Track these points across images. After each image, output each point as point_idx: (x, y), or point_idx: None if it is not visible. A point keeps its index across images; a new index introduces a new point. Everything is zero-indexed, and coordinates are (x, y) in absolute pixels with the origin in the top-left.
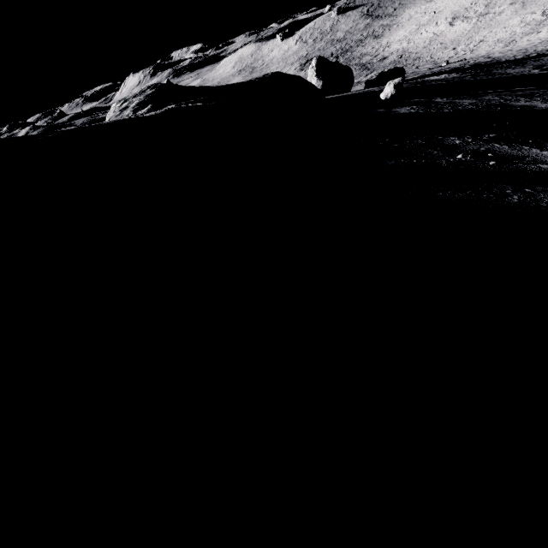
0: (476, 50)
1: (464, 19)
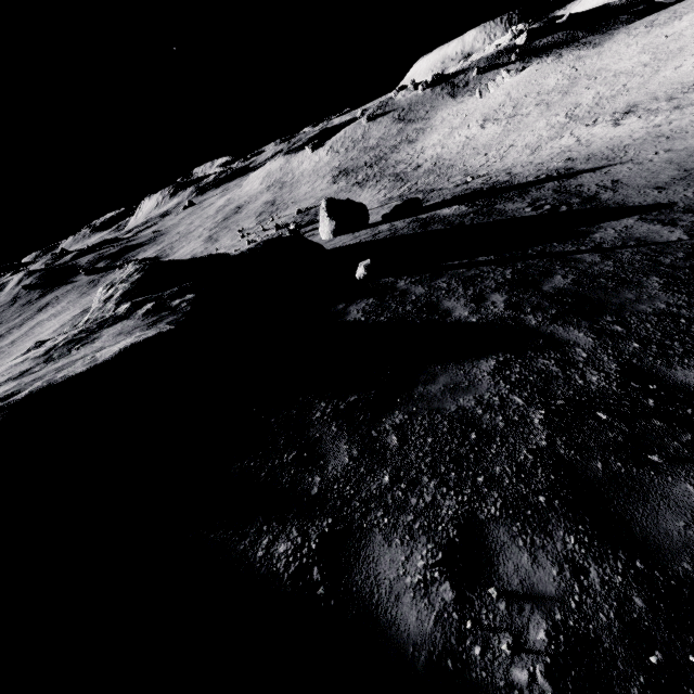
0: (505, 158)
1: (494, 121)
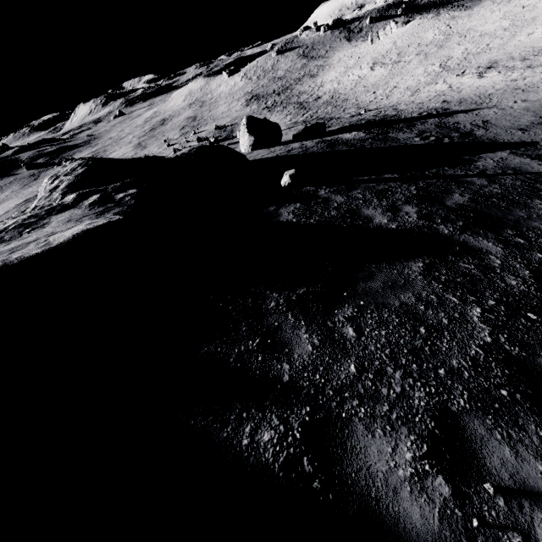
0: (390, 96)
1: (382, 65)
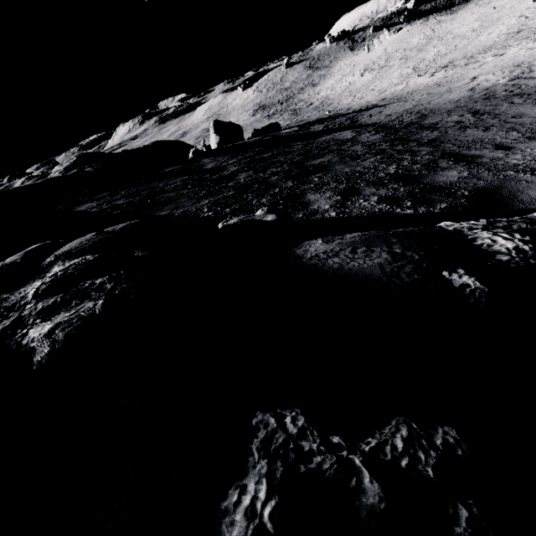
0: (363, 98)
1: (371, 71)
